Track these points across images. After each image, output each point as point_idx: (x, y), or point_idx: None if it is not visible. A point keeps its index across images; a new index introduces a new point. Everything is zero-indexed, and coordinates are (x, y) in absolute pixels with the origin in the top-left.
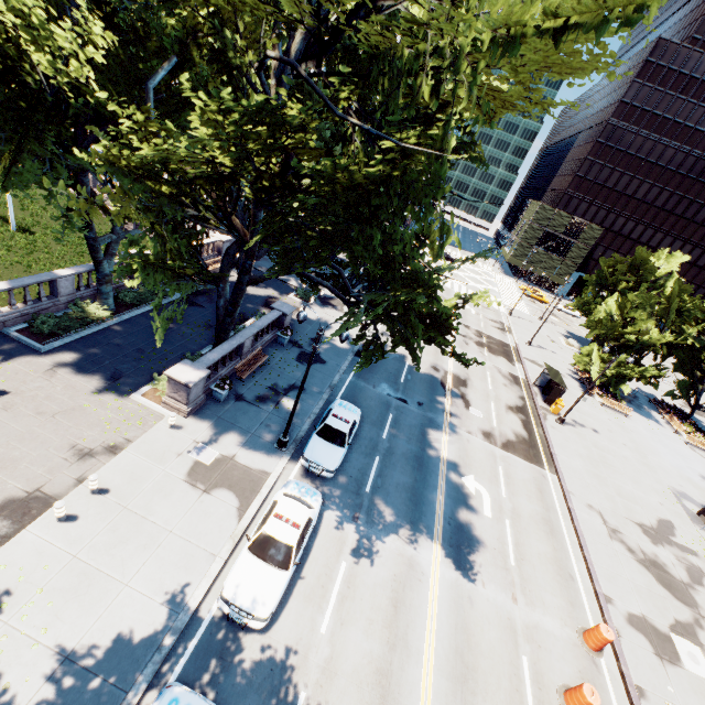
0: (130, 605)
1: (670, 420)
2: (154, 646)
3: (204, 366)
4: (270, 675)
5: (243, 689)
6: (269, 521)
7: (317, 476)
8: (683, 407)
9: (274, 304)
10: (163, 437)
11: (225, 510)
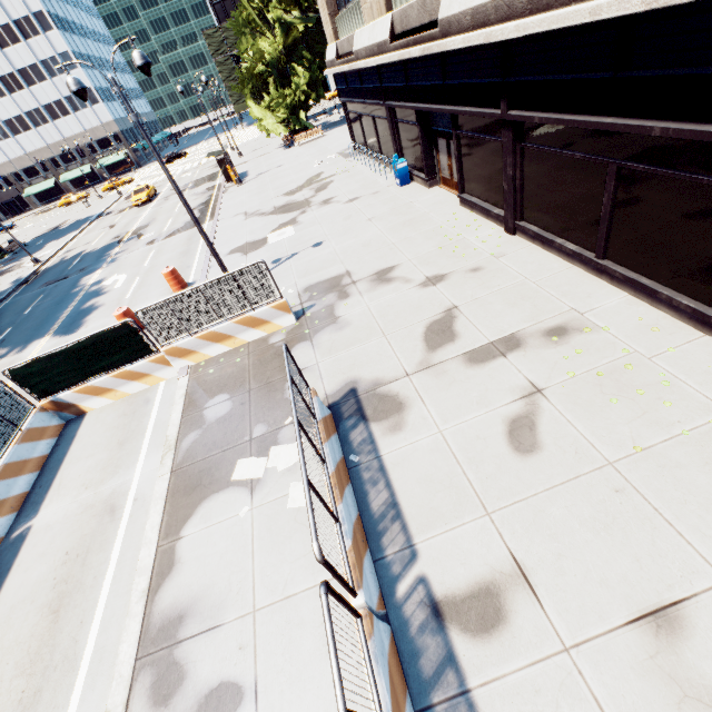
0: None
1: None
2: None
3: None
4: None
5: None
6: None
7: None
8: None
9: None
10: None
11: None
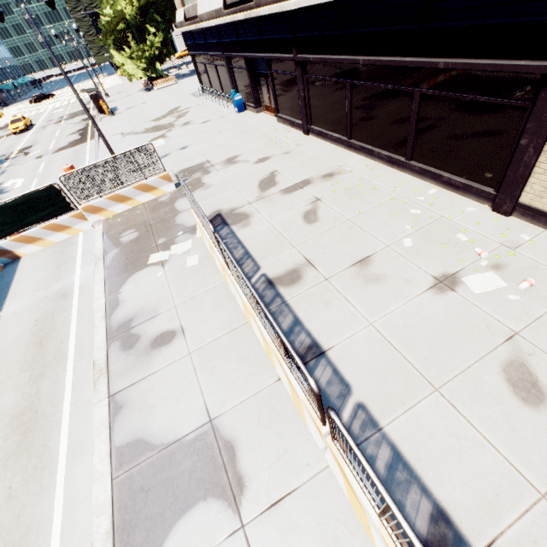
0: None
1: None
2: None
3: None
4: None
5: None
6: None
7: None
8: None
9: None
10: None
11: None
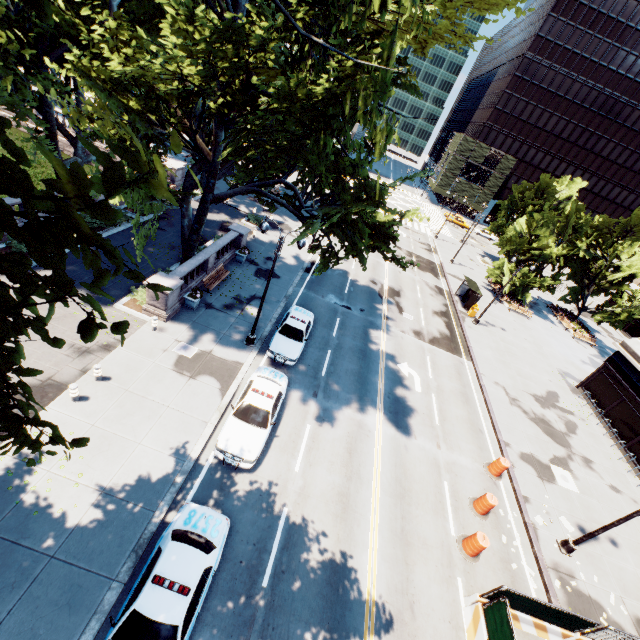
0: (145, 457)
1: (562, 320)
2: (169, 482)
3: (177, 277)
4: (260, 499)
5: (241, 507)
6: (248, 394)
7: (282, 365)
8: (573, 311)
9: (231, 226)
10: (149, 338)
11: (209, 391)
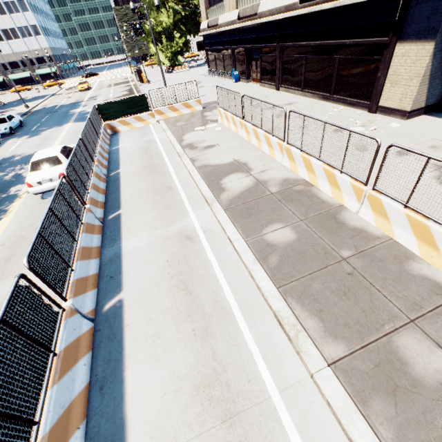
0: None
1: None
2: None
3: None
4: None
5: None
6: None
7: None
8: None
9: None
10: None
11: None
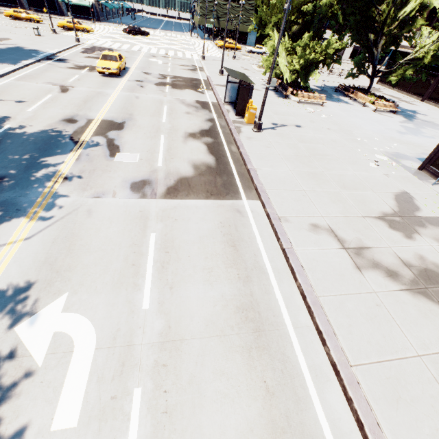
0: None
1: (356, 97)
2: None
3: None
4: None
5: None
6: None
7: None
8: None
9: None
10: None
11: None
